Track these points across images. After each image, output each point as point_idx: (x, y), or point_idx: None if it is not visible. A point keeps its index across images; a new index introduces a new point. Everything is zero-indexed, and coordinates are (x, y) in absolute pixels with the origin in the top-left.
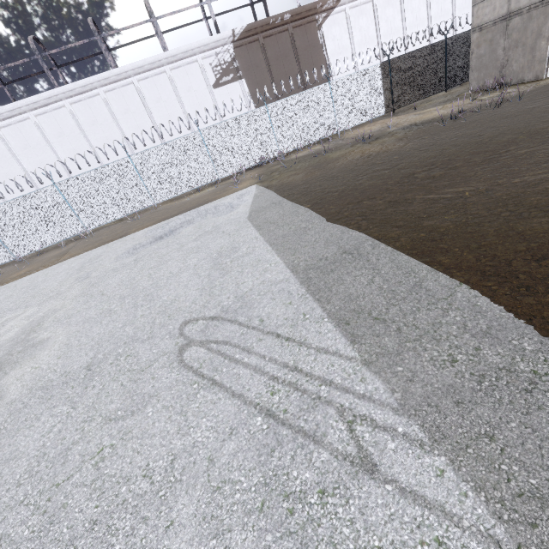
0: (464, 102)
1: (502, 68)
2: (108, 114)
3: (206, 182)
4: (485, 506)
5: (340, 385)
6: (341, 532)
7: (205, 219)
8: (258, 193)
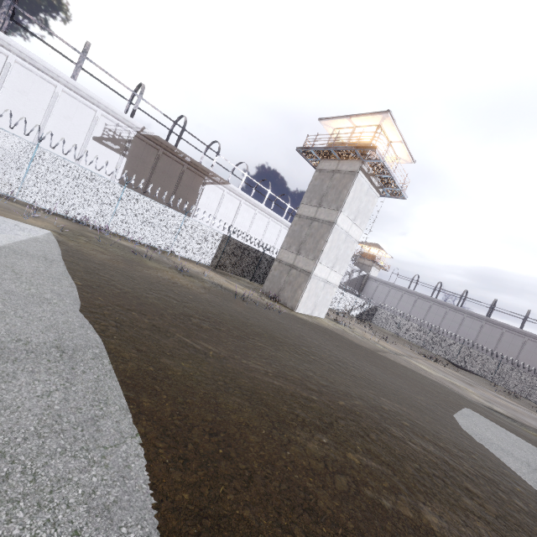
0: (255, 294)
1: (280, 290)
2: None
3: None
4: None
5: None
6: None
7: None
8: (42, 239)
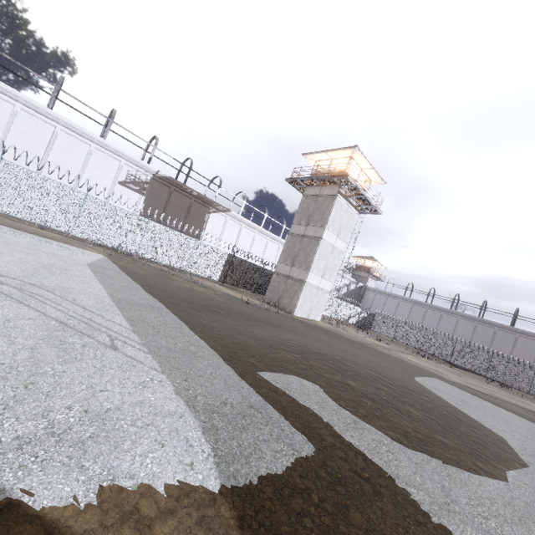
0: (258, 302)
1: (280, 298)
2: (6, 120)
3: (56, 227)
4: (158, 365)
5: (115, 331)
6: (89, 354)
7: (43, 244)
8: (104, 259)
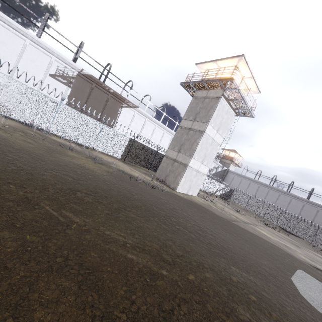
0: (149, 178)
1: (166, 176)
2: None
3: None
4: None
5: None
6: None
7: None
8: None
